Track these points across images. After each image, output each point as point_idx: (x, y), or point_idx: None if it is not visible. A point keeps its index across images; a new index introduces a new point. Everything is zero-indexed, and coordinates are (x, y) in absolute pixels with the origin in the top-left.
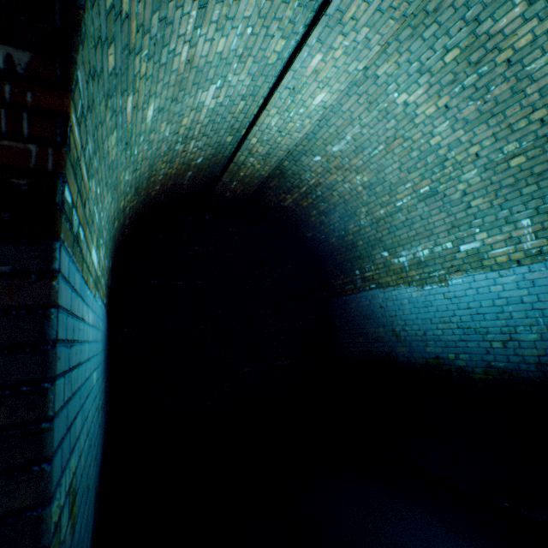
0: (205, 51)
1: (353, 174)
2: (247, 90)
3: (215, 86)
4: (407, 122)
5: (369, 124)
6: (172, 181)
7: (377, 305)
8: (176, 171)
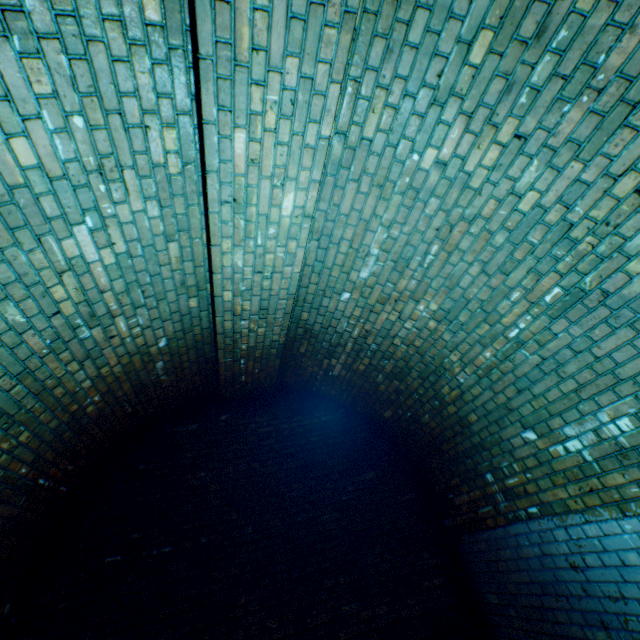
0: None
1: (410, 303)
2: (164, 224)
3: (84, 226)
4: (457, 191)
5: (396, 219)
6: (130, 382)
7: (561, 559)
8: (125, 367)
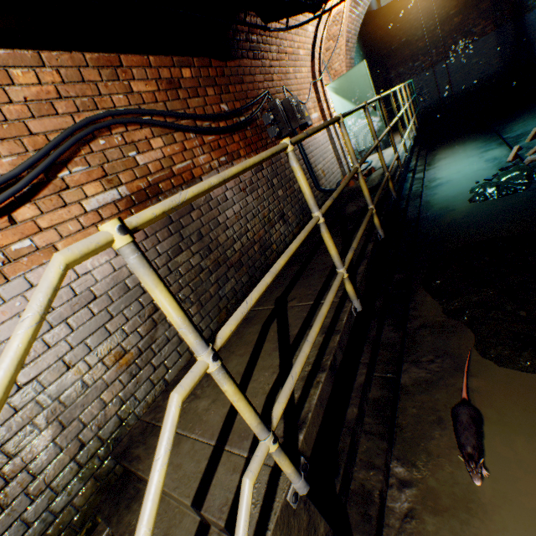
0: None
1: None
2: None
3: None
4: None
5: None
6: None
7: None
8: None
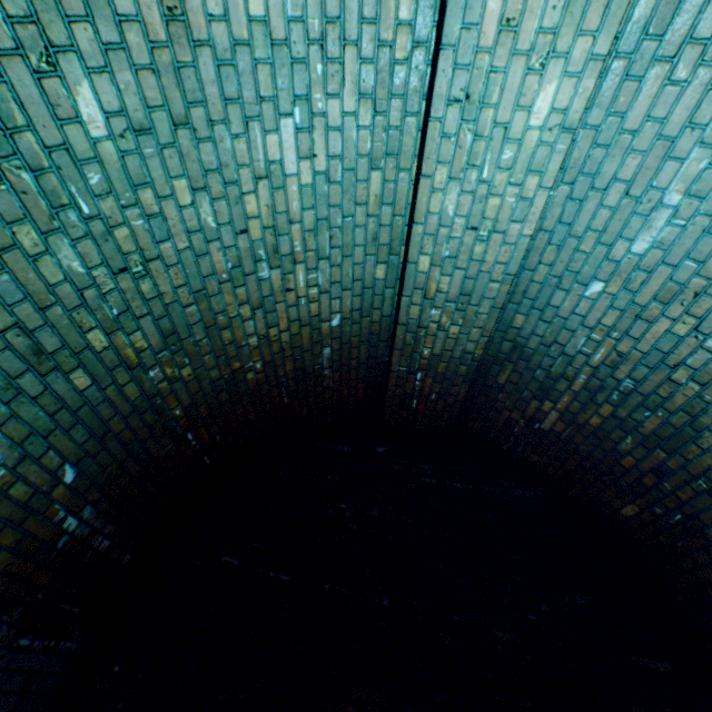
0: (216, 4)
1: None
2: (372, 140)
3: (291, 121)
4: None
5: None
6: (293, 362)
7: None
8: (292, 338)
